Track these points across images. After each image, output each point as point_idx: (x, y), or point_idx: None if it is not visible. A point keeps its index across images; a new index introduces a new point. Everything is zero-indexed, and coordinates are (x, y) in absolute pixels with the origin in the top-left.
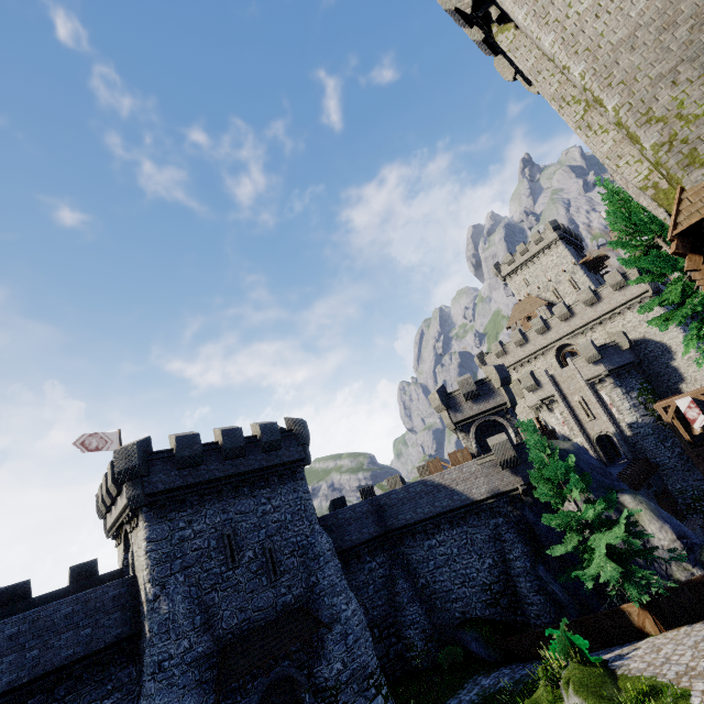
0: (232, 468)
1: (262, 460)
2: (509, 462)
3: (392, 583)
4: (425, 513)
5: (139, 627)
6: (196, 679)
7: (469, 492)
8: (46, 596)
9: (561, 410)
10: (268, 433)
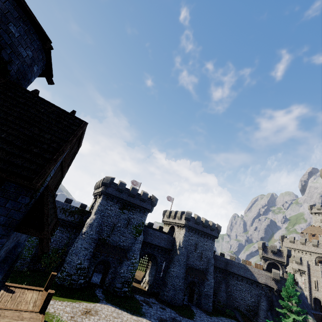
0: (203, 229)
1: (209, 231)
2: (276, 280)
3: (220, 283)
4: (240, 273)
5: (172, 249)
6: (184, 268)
7: (258, 278)
8: (156, 229)
9: (305, 278)
10: (213, 226)
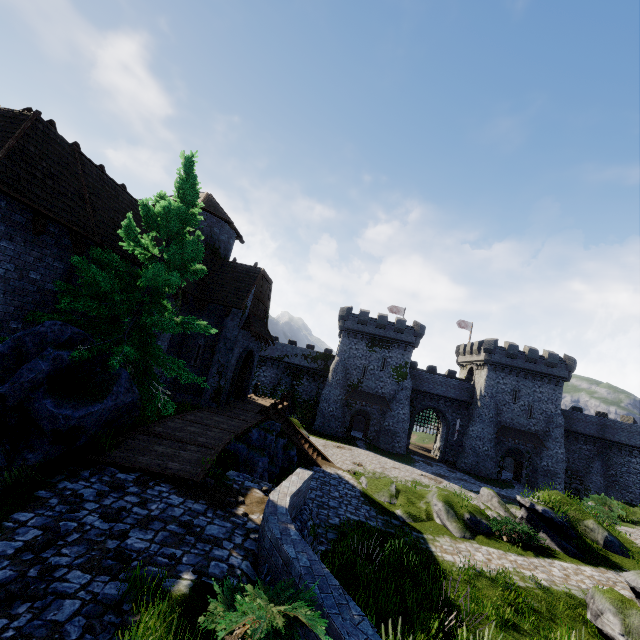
0: (527, 366)
1: (543, 369)
2: None
3: (591, 461)
4: (636, 443)
5: (471, 401)
6: (491, 426)
7: None
8: (441, 375)
9: None
10: (552, 358)
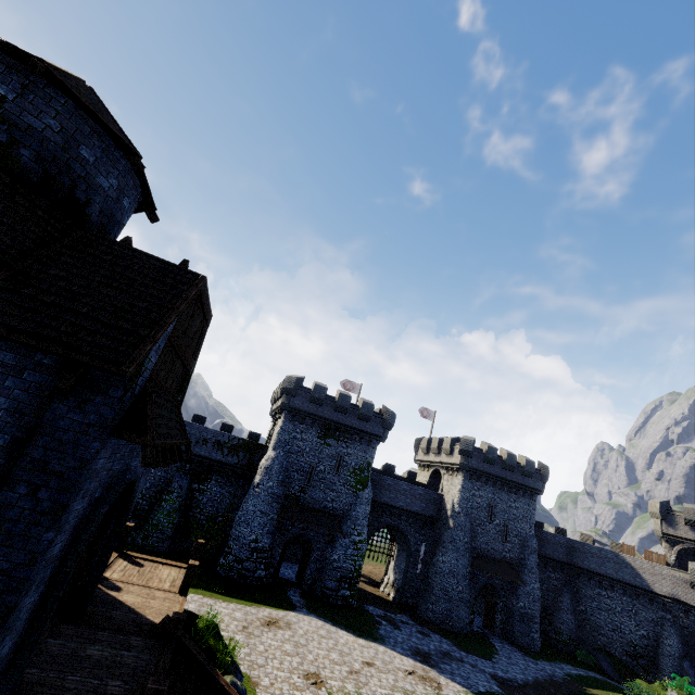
0: (505, 474)
1: (519, 478)
2: None
3: (559, 593)
4: (606, 572)
5: (439, 517)
6: (466, 556)
7: (651, 583)
8: (401, 477)
9: None
10: (529, 466)
